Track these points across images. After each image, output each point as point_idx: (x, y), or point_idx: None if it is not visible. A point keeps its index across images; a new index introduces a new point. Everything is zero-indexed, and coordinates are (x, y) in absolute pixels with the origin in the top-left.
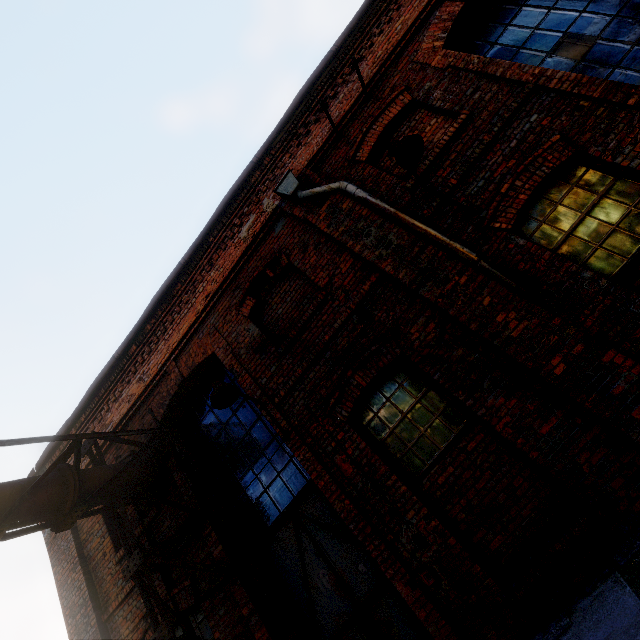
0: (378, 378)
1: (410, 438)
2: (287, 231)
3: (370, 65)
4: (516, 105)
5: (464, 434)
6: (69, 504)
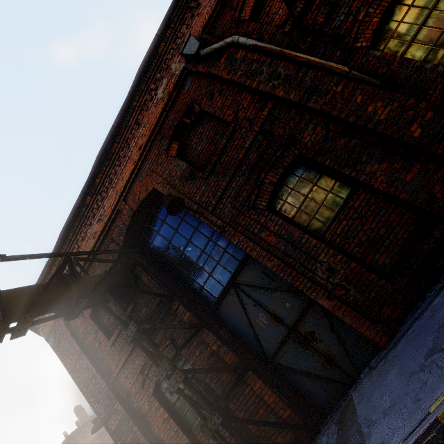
0: (283, 176)
1: (312, 210)
2: (195, 86)
3: None
4: None
5: (351, 197)
6: (74, 298)
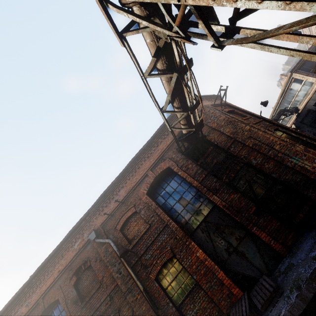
0: None
1: None
2: (91, 250)
3: (125, 191)
4: (161, 229)
5: None
6: None
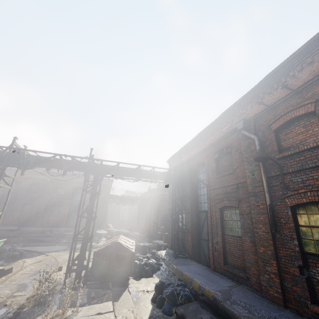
0: (232, 206)
1: (230, 225)
2: (236, 139)
3: (311, 71)
4: None
5: (239, 237)
6: (166, 182)
